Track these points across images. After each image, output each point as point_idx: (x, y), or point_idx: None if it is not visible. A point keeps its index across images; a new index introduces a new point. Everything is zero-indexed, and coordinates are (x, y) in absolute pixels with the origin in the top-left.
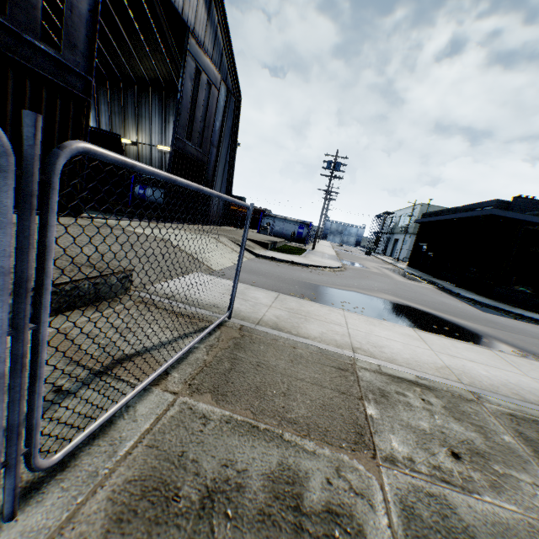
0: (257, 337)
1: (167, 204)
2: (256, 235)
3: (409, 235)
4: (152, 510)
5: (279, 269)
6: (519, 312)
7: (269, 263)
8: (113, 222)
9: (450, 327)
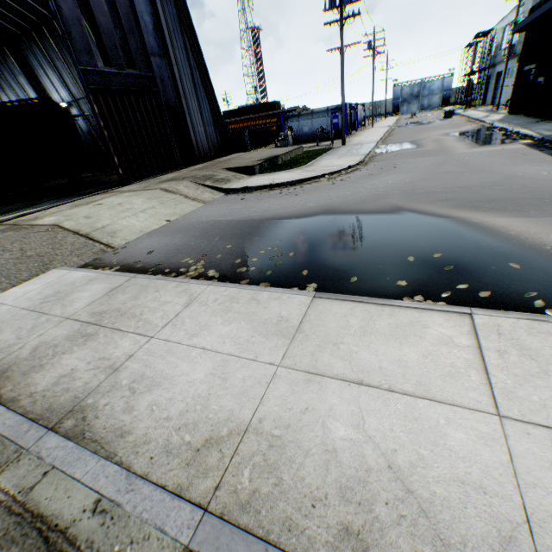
0: None
1: (120, 162)
2: (257, 155)
3: (516, 59)
4: None
5: (235, 206)
6: None
7: (234, 199)
8: (34, 216)
9: (456, 246)
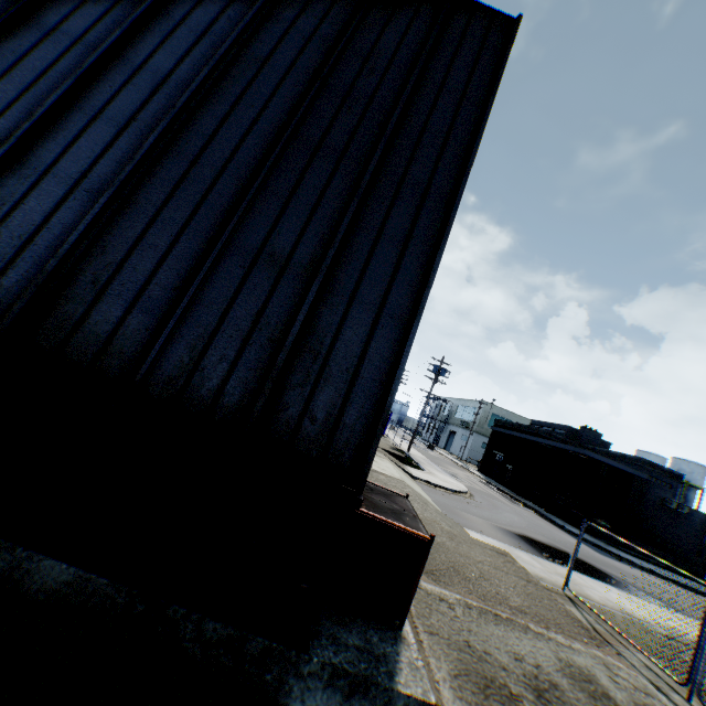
0: (593, 607)
1: None
2: None
3: (472, 432)
4: (703, 699)
5: (453, 502)
6: (615, 551)
7: (434, 491)
8: None
9: (612, 578)
